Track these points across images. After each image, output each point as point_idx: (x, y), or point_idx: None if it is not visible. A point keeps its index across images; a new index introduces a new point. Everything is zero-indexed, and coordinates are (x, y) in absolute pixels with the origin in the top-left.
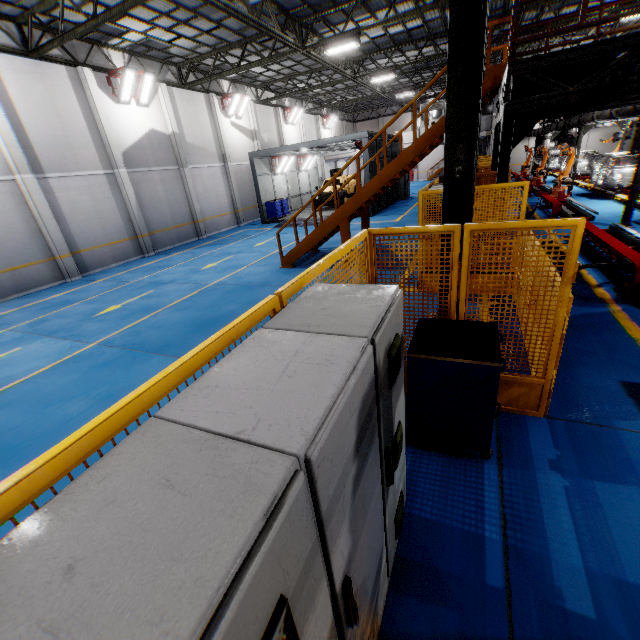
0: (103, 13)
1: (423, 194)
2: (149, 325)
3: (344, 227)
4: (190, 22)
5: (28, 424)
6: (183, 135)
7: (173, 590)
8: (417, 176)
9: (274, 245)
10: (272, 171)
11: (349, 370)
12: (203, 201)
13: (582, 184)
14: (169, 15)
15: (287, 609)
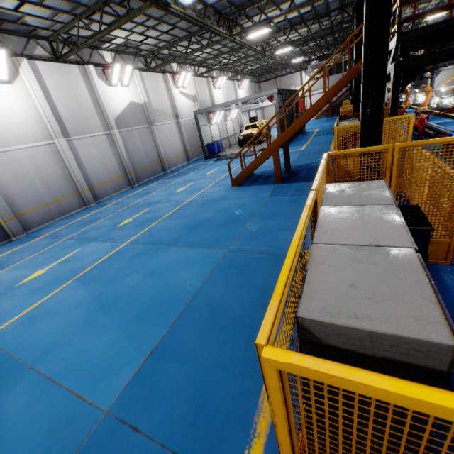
0: (106, 28)
1: (337, 128)
2: (157, 229)
3: (275, 156)
4: (155, 27)
5: (108, 291)
6: (150, 103)
7: (408, 285)
8: None
9: (220, 173)
10: (209, 122)
11: (400, 217)
12: (165, 147)
13: (434, 112)
14: (143, 24)
15: None
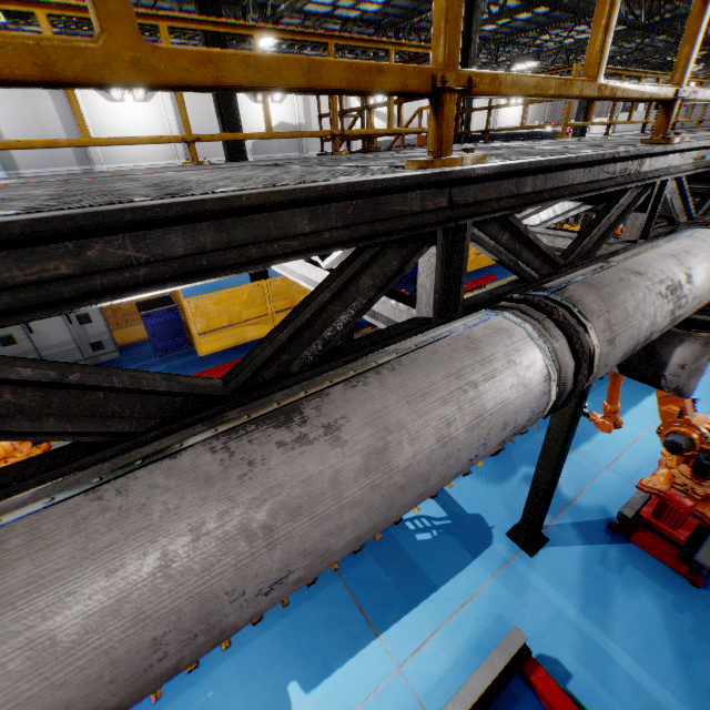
0: None
1: None
2: None
3: None
4: None
5: None
6: (310, 125)
7: None
8: None
9: None
10: None
11: None
12: None
13: None
14: None
15: None
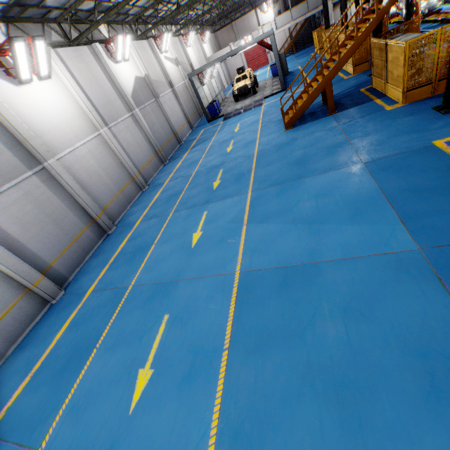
0: None
1: (409, 42)
2: (264, 176)
3: (329, 88)
4: None
5: (297, 216)
6: (149, 75)
7: None
8: (271, 59)
9: (250, 126)
10: (201, 84)
11: None
12: (172, 118)
13: None
14: None
15: None
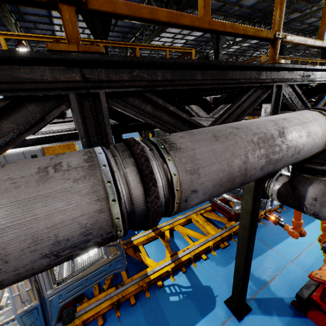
0: None
1: None
2: None
3: None
4: None
5: None
6: None
7: None
8: None
9: None
10: None
11: (16, 153)
12: None
13: None
14: None
15: (0, 161)
